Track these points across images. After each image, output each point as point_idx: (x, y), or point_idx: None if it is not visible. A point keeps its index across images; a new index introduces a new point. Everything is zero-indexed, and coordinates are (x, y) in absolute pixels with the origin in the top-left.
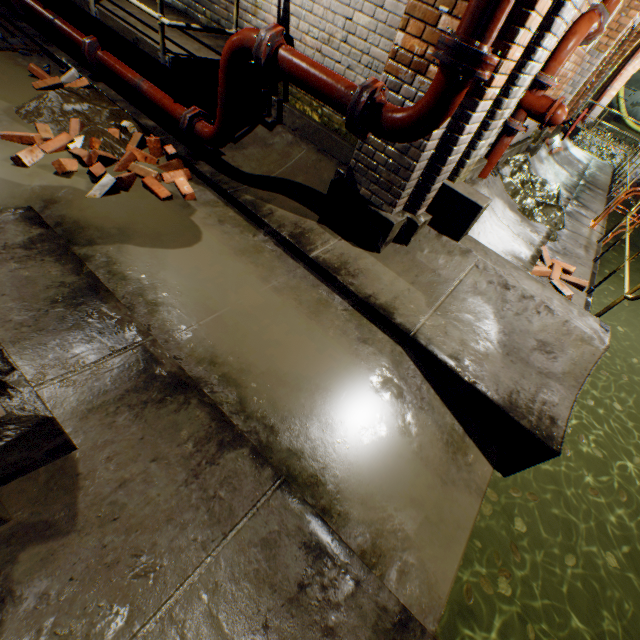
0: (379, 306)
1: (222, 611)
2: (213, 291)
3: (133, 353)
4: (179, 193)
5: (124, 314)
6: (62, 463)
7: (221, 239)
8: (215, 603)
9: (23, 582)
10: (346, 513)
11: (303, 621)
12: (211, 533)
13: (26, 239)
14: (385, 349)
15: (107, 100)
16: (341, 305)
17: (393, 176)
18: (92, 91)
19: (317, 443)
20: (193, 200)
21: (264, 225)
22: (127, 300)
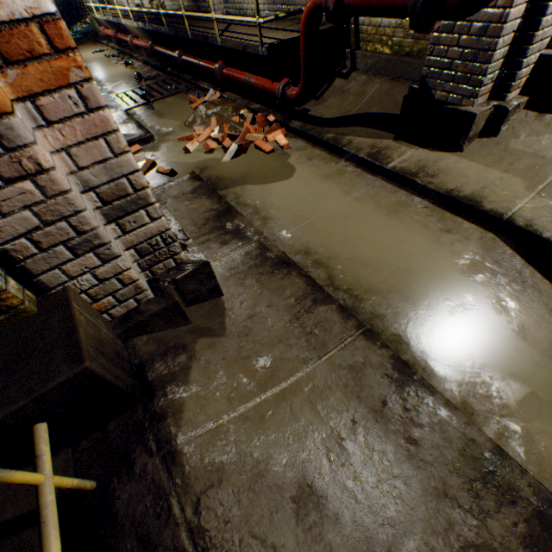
0: (463, 197)
1: (318, 402)
2: (305, 206)
3: (253, 245)
4: (278, 147)
5: (246, 223)
6: (216, 302)
7: (310, 171)
8: (313, 396)
9: (200, 353)
10: (431, 370)
11: (386, 427)
12: (309, 354)
13: (192, 189)
14: (472, 236)
15: (230, 102)
16: (420, 204)
17: (470, 65)
18: (222, 99)
19: (398, 310)
20: (288, 149)
21: (344, 153)
22: (248, 218)
